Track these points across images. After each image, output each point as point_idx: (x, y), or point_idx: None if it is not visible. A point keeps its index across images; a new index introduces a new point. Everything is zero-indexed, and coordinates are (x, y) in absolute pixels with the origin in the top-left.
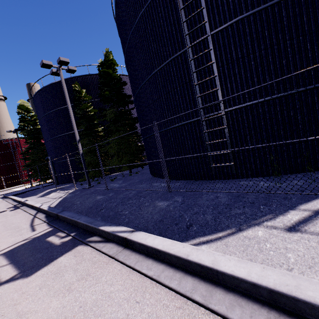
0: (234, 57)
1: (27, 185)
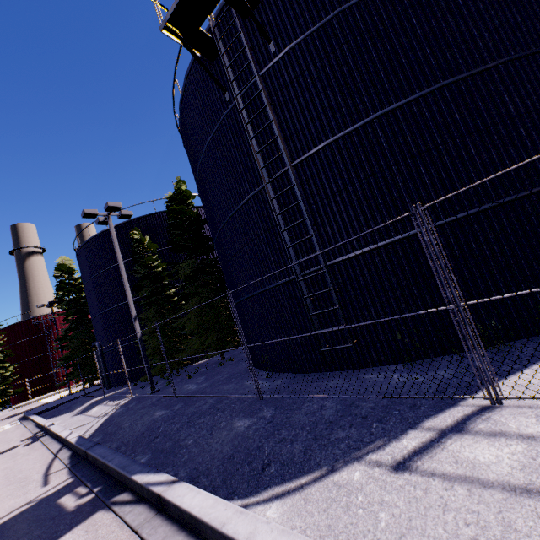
0: (328, 190)
1: (65, 390)
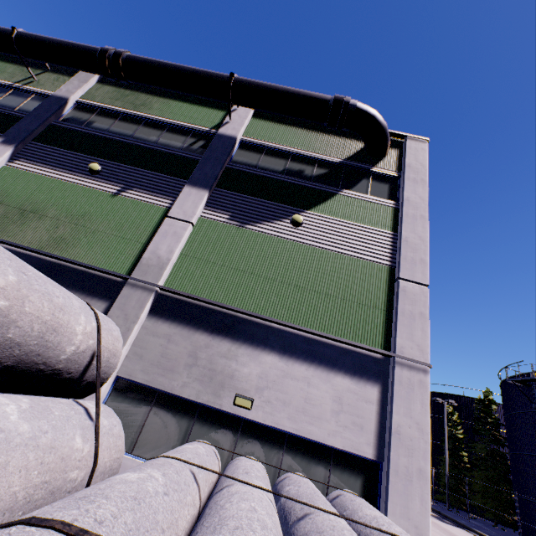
0: None
1: None
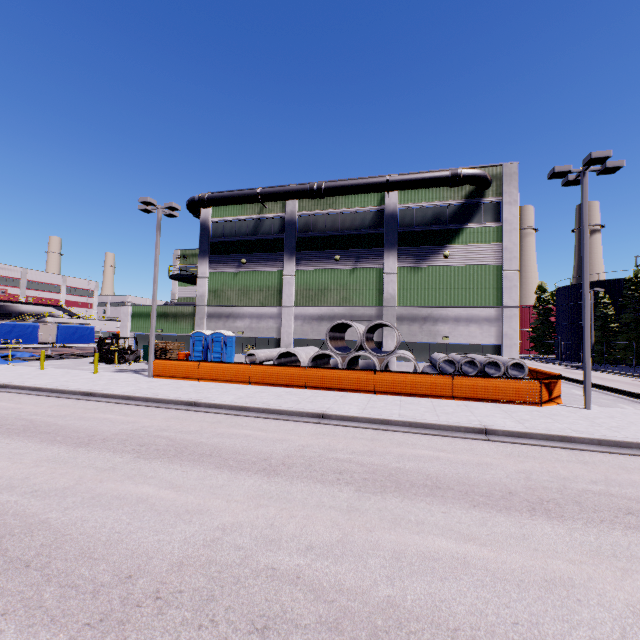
0: None
1: None
